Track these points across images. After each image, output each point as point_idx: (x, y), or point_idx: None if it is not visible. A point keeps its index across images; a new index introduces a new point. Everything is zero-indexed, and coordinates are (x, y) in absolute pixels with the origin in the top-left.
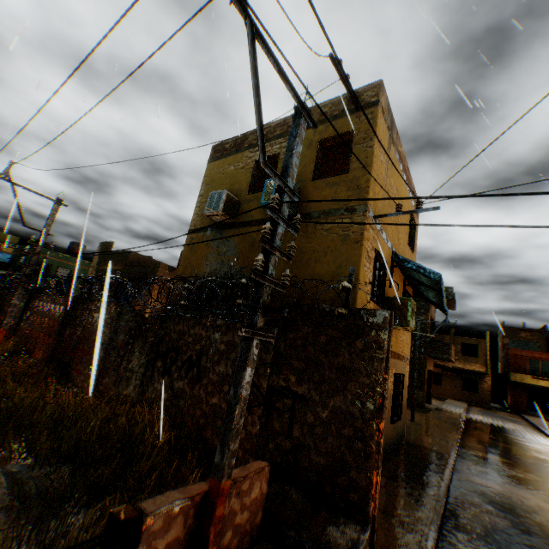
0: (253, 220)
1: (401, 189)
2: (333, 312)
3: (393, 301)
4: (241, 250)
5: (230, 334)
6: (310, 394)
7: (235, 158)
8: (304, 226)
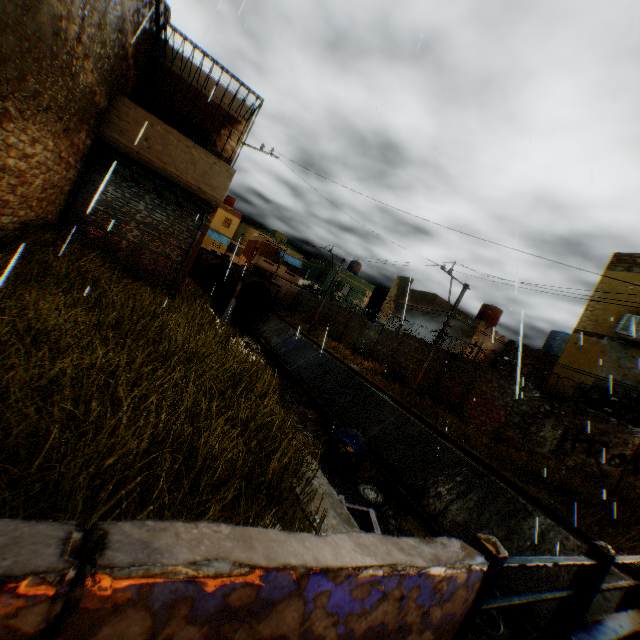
0: None
1: None
2: None
3: None
4: None
5: None
6: None
7: None
8: None
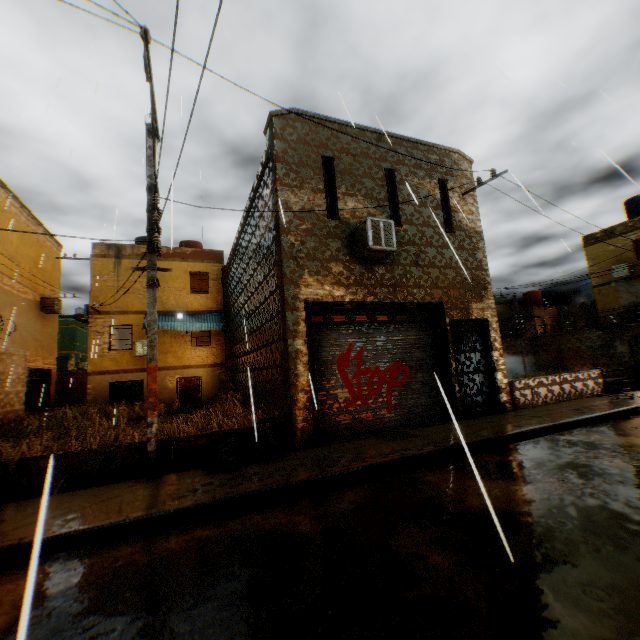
0: None
1: None
2: None
3: None
4: None
5: None
6: None
7: (609, 242)
8: None
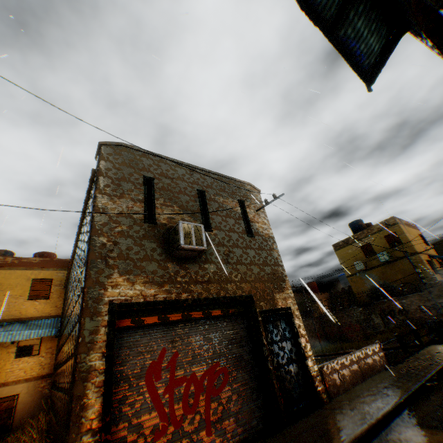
0: (375, 265)
1: (412, 232)
2: (433, 283)
3: (439, 270)
4: (378, 276)
5: (407, 298)
6: (441, 301)
7: (348, 247)
8: (398, 262)
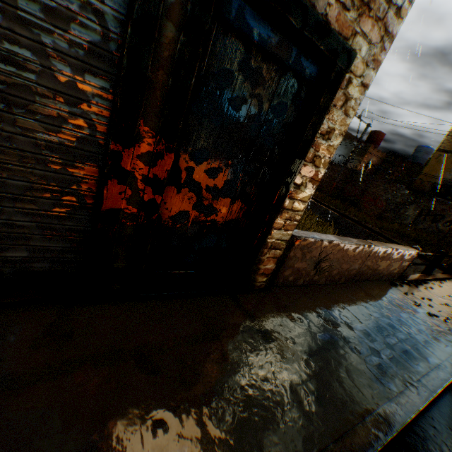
0: None
1: None
2: None
3: None
4: None
5: None
6: None
7: None
8: None
